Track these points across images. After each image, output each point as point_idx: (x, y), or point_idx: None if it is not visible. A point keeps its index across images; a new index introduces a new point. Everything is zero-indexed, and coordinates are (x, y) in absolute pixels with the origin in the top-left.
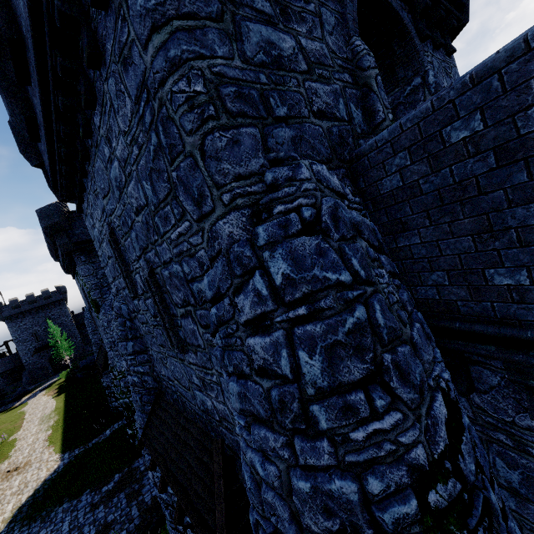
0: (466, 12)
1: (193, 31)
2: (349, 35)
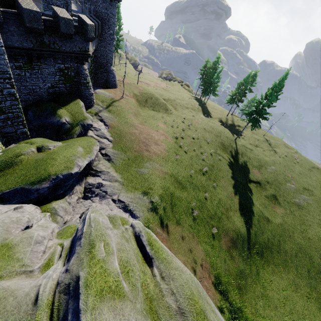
0: None
1: None
2: None
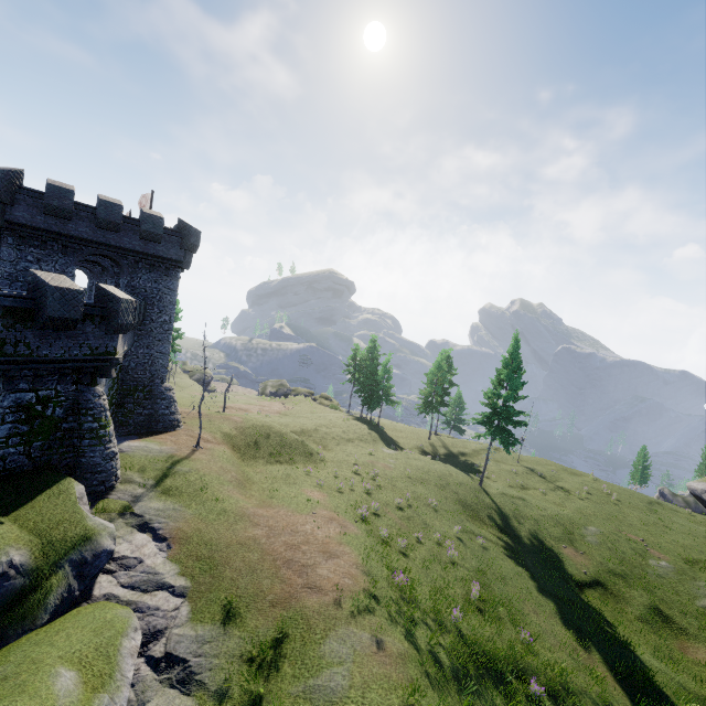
0: (183, 264)
1: (5, 263)
2: (70, 266)
